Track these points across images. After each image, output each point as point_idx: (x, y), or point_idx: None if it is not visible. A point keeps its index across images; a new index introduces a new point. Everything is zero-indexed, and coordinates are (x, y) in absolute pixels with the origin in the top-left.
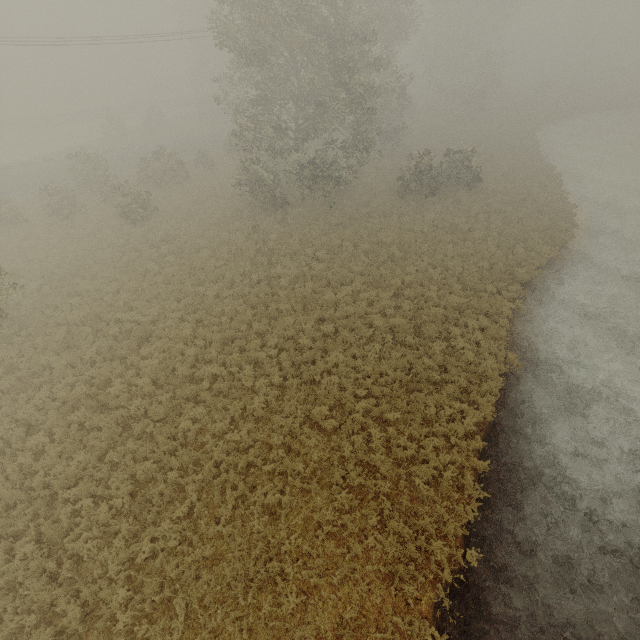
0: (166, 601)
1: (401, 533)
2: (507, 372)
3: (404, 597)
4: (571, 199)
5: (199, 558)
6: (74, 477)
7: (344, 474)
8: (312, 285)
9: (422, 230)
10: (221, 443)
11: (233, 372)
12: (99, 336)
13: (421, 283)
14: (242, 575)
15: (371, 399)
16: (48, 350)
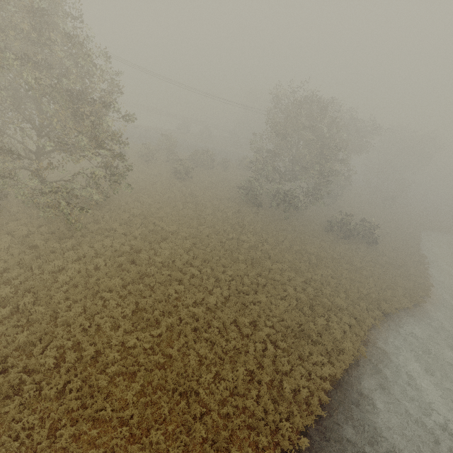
0: (132, 373)
1: (266, 409)
2: (357, 357)
3: (256, 444)
4: (431, 280)
5: (155, 361)
6: (109, 288)
7: (245, 360)
8: (260, 254)
9: (332, 255)
10: (186, 310)
11: (203, 278)
12: (142, 226)
13: (322, 283)
14: (175, 381)
15: (273, 329)
16: (117, 221)
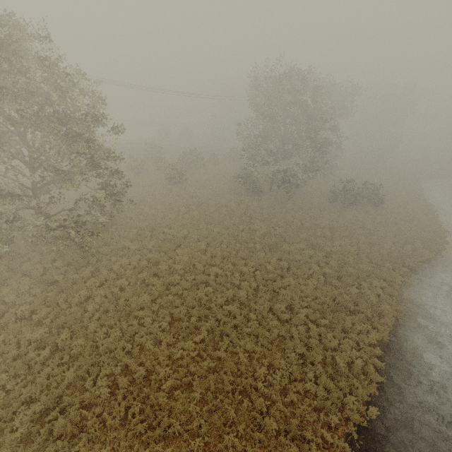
0: (187, 384)
1: (326, 388)
2: (397, 317)
3: (327, 424)
4: (444, 226)
5: (206, 367)
6: (139, 306)
7: (292, 345)
8: (275, 239)
9: (343, 224)
10: (220, 310)
11: (226, 275)
12: (153, 238)
13: (342, 253)
14: (231, 382)
15: (310, 309)
16: (127, 239)
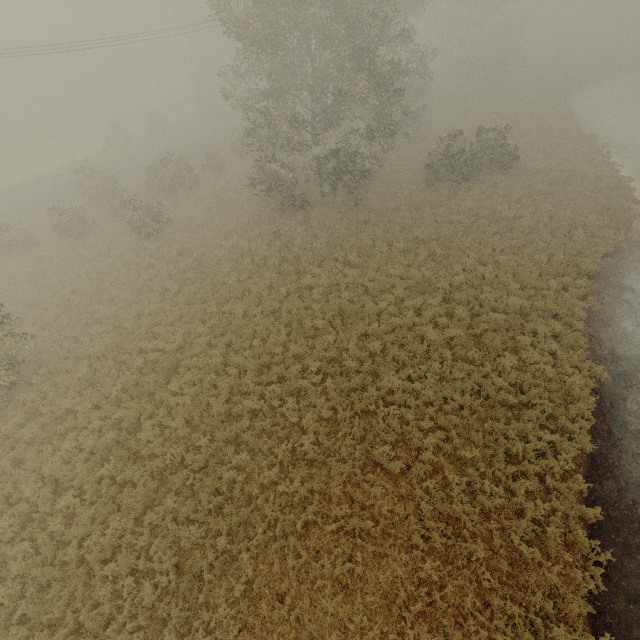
0: None
1: (507, 611)
2: (595, 388)
3: None
4: (624, 172)
5: None
6: (111, 546)
7: (423, 532)
8: (348, 295)
9: (460, 221)
10: (272, 496)
11: (274, 404)
12: (123, 369)
13: (471, 284)
14: None
15: (439, 432)
16: (70, 390)
